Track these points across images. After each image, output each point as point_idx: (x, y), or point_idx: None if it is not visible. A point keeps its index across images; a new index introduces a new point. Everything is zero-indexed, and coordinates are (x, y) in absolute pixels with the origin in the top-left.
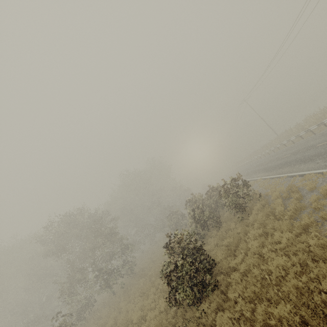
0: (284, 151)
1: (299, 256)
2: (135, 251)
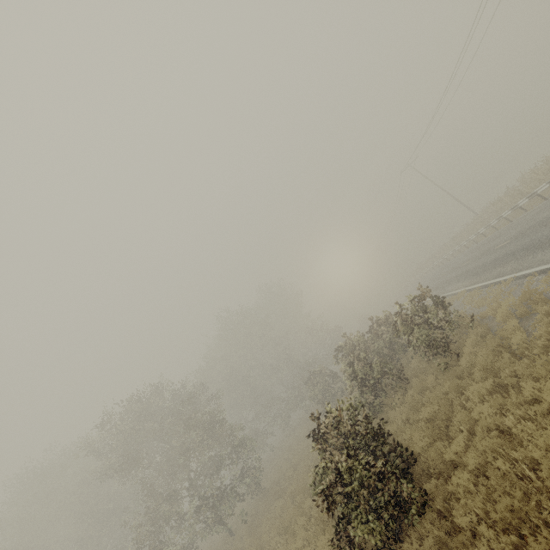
0: (495, 238)
1: None
2: (258, 450)
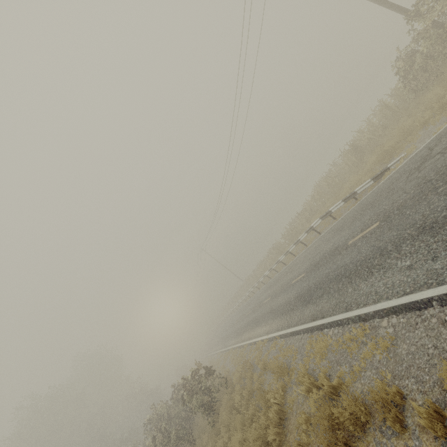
0: (248, 305)
1: None
2: None
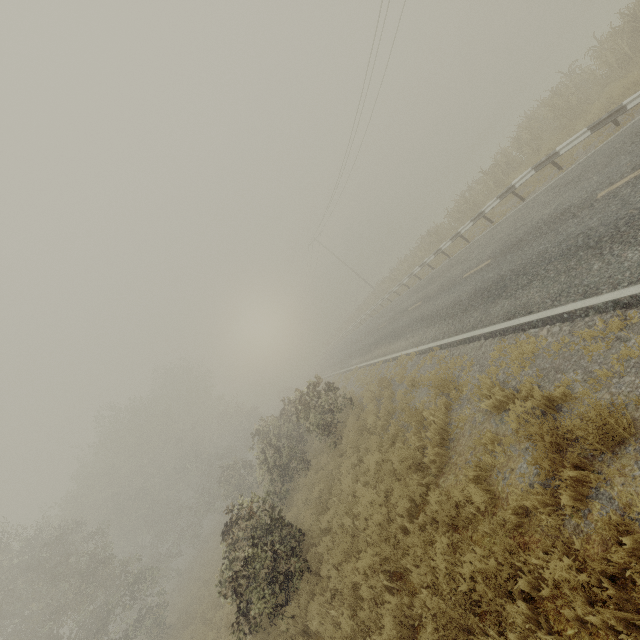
0: (381, 316)
1: (385, 481)
2: (161, 581)
